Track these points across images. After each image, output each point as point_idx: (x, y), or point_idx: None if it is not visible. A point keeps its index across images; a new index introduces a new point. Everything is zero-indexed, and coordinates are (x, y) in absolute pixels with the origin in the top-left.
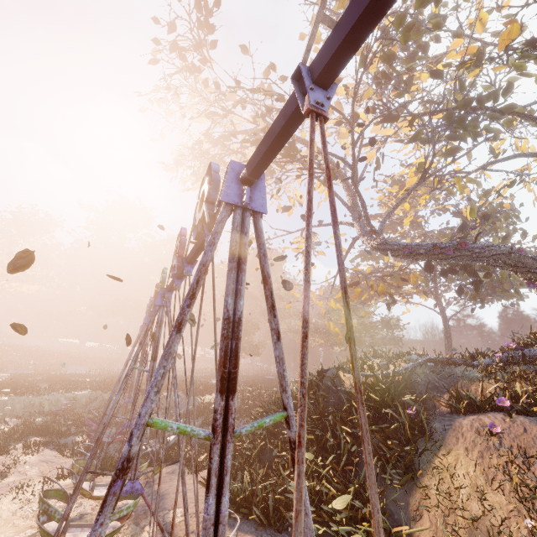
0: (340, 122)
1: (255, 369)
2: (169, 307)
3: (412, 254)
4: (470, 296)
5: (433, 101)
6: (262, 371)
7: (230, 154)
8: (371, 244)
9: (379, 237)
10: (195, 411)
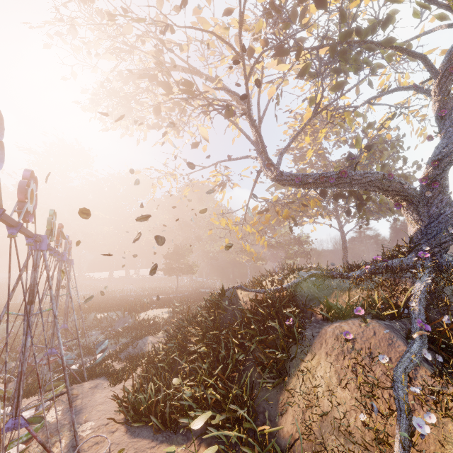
0: (237, 56)
1: (194, 284)
2: (45, 250)
3: (302, 183)
4: None
5: (328, 37)
6: (199, 285)
7: (142, 93)
8: (270, 176)
9: (276, 168)
10: (130, 328)
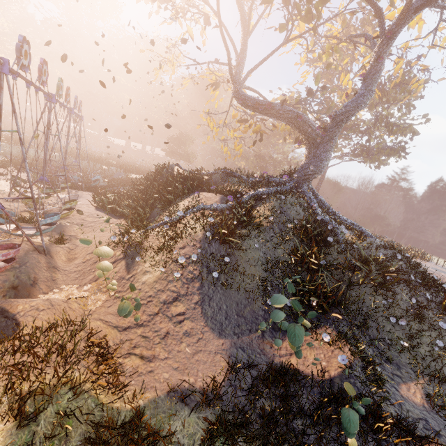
0: None
1: None
2: (54, 103)
3: (245, 105)
4: (347, 153)
5: None
6: None
7: None
8: (232, 90)
9: (235, 85)
10: (121, 179)
